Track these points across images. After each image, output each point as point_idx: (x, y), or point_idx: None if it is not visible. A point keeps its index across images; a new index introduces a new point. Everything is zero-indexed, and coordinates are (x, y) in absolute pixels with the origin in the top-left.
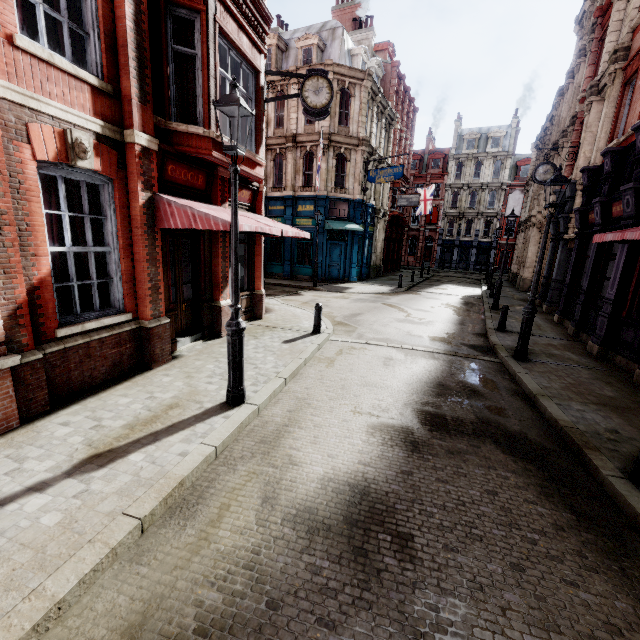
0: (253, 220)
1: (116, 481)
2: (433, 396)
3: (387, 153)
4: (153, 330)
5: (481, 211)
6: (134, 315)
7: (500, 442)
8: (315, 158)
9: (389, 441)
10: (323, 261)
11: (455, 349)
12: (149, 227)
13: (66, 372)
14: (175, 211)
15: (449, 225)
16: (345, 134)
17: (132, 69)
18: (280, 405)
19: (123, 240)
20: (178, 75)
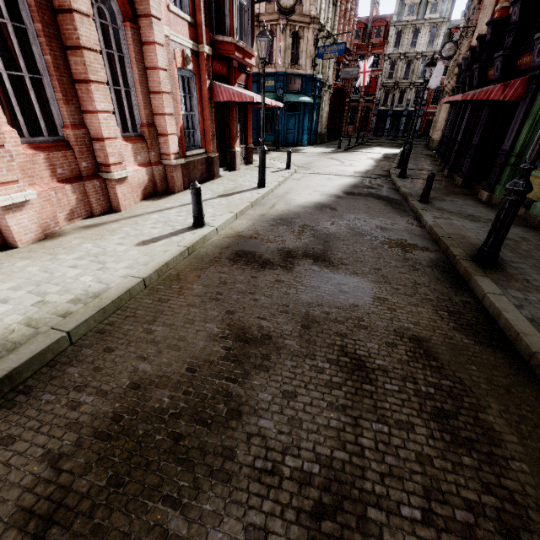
0: (254, 95)
1: (235, 198)
2: (350, 188)
3: (333, 27)
4: (214, 159)
5: (413, 81)
6: (205, 150)
7: (375, 197)
8: (275, 37)
9: (329, 196)
10: (282, 129)
11: (368, 176)
12: (210, 101)
13: (189, 173)
14: (223, 91)
15: (385, 95)
16: (299, 13)
17: (202, 8)
18: (280, 190)
19: (200, 108)
20: (215, 2)
